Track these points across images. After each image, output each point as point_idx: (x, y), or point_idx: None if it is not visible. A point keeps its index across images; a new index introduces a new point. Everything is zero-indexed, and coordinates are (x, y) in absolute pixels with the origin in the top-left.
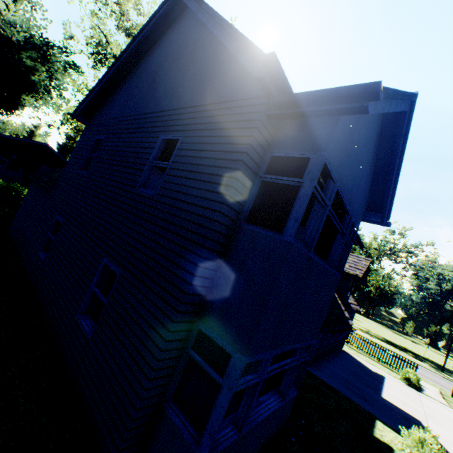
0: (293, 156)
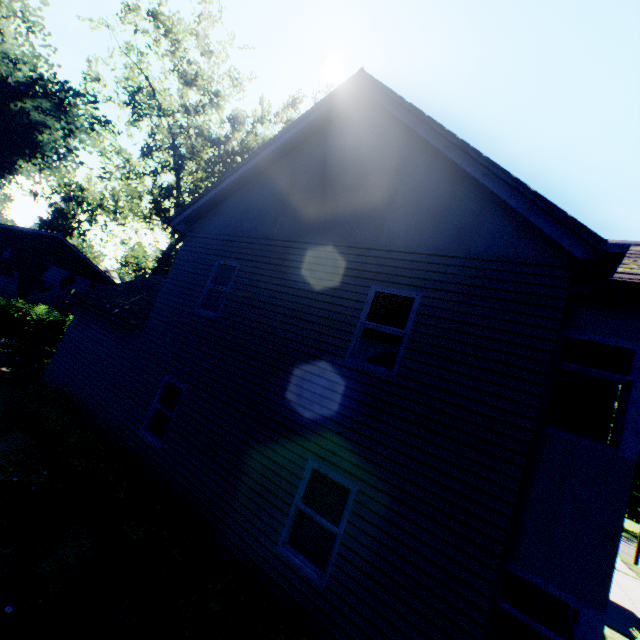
0: (605, 342)
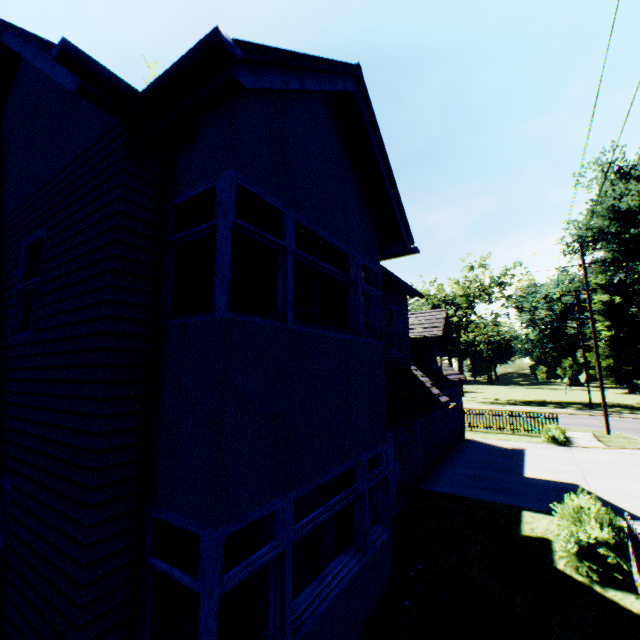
0: (197, 192)
